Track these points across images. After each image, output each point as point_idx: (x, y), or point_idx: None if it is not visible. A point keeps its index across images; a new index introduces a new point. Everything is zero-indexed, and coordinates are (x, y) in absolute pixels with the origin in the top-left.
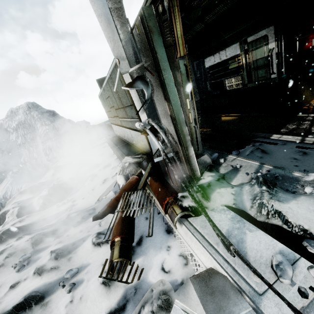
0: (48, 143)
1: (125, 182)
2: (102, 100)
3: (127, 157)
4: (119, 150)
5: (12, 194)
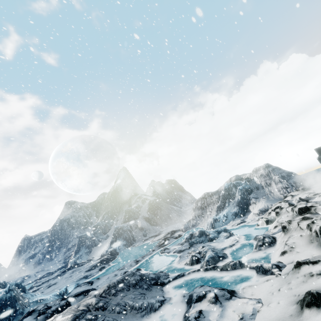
0: (279, 185)
1: None
2: (320, 160)
3: None
4: None
5: (268, 206)
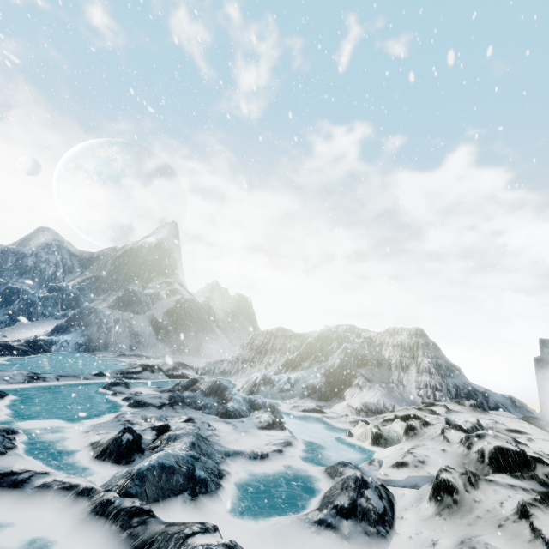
0: (425, 377)
1: None
2: (545, 365)
3: None
4: None
5: (386, 405)
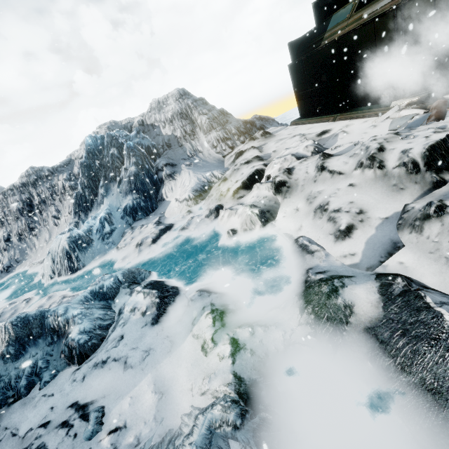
0: (213, 134)
1: (424, 110)
2: (304, 66)
3: (398, 101)
4: (350, 113)
5: (208, 178)
